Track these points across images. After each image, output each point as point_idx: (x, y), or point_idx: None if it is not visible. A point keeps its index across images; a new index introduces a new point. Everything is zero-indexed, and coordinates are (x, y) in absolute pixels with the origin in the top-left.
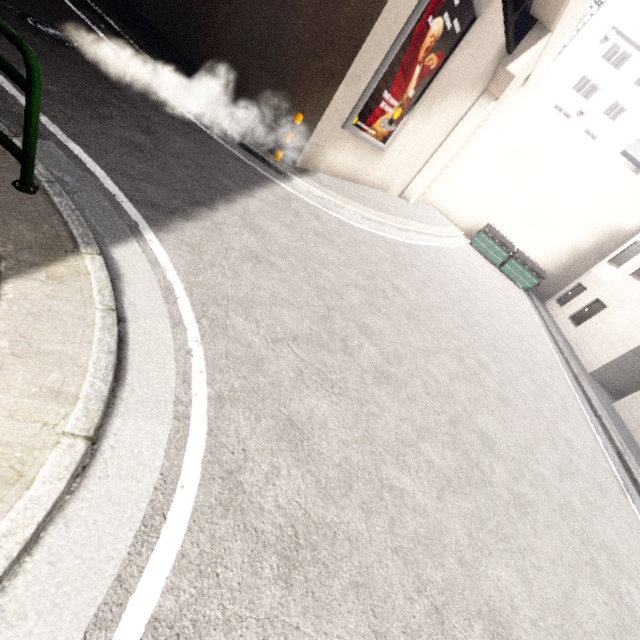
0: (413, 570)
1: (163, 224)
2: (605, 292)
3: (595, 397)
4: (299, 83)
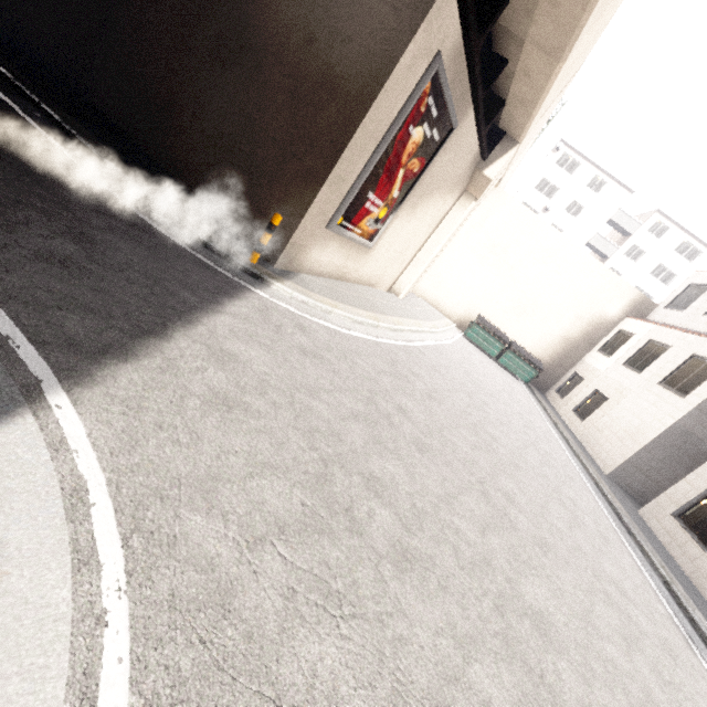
0: None
1: (85, 373)
2: (603, 382)
3: (621, 507)
4: (276, 182)
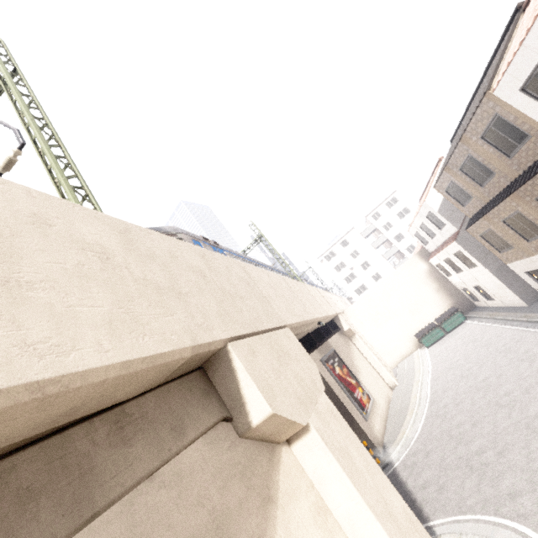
0: None
1: (425, 519)
2: (468, 284)
3: None
4: None
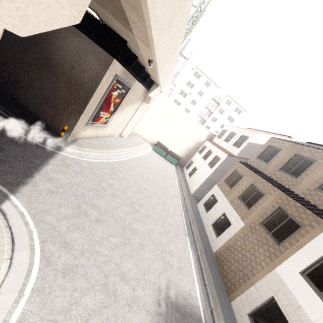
0: (100, 269)
1: (15, 190)
2: (197, 164)
3: (189, 204)
4: (65, 112)
